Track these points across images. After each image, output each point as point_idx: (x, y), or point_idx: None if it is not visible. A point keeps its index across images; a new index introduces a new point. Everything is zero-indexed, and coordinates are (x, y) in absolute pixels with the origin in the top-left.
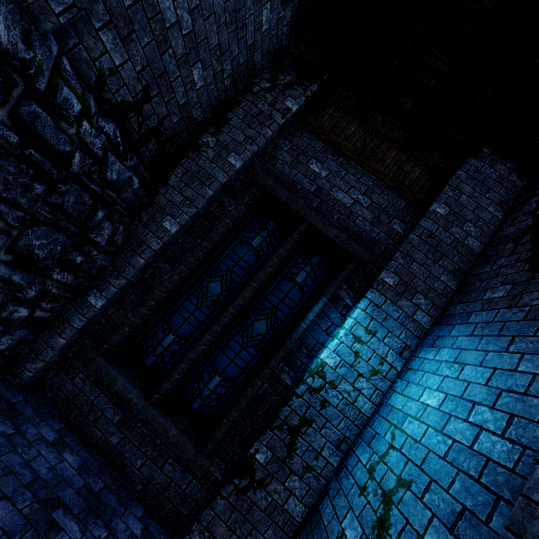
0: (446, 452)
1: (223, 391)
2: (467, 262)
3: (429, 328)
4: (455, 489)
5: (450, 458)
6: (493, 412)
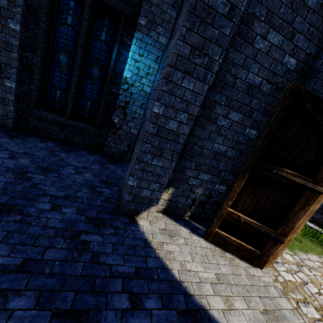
0: None
1: (94, 106)
2: None
3: (166, 44)
4: None
5: None
6: None
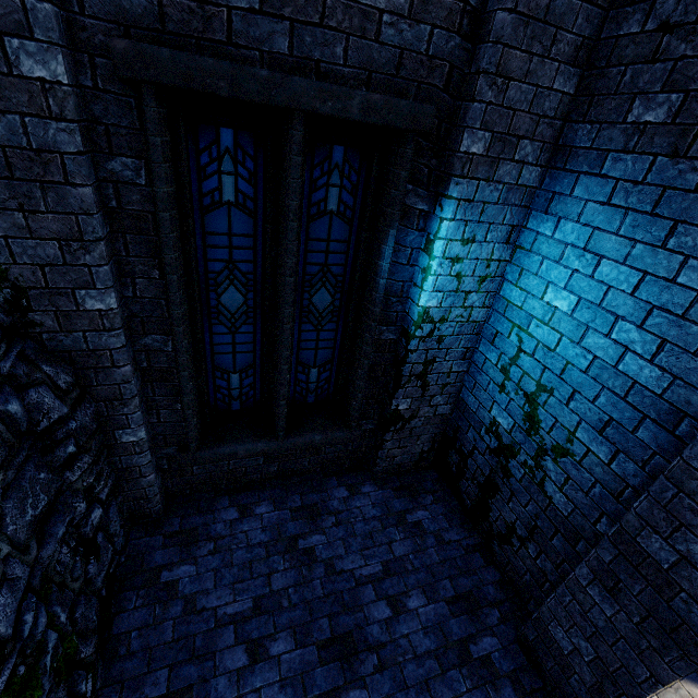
0: (588, 368)
1: (327, 374)
2: (598, 16)
3: (539, 182)
4: (600, 403)
5: (592, 374)
6: (642, 333)
